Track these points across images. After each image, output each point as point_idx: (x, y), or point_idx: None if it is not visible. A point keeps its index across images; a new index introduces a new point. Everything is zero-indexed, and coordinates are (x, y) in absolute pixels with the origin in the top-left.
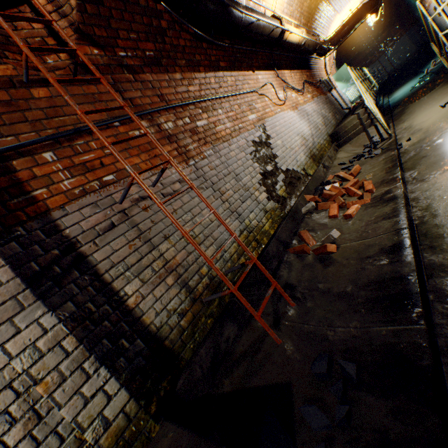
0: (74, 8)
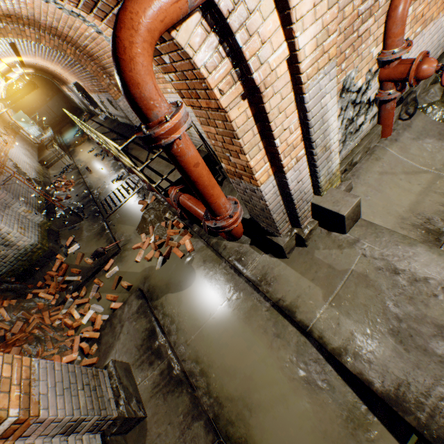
0: None
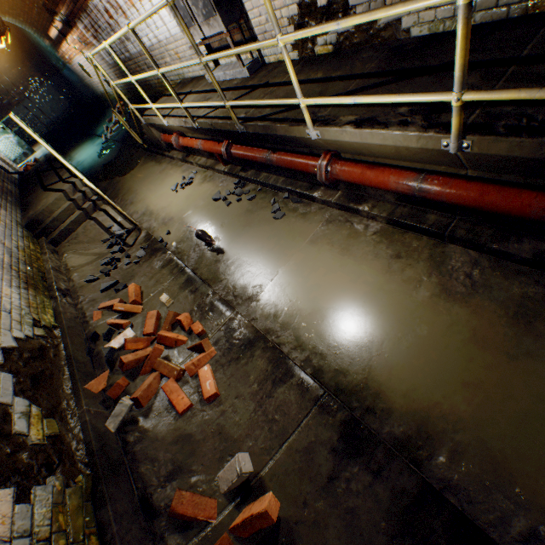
0: None
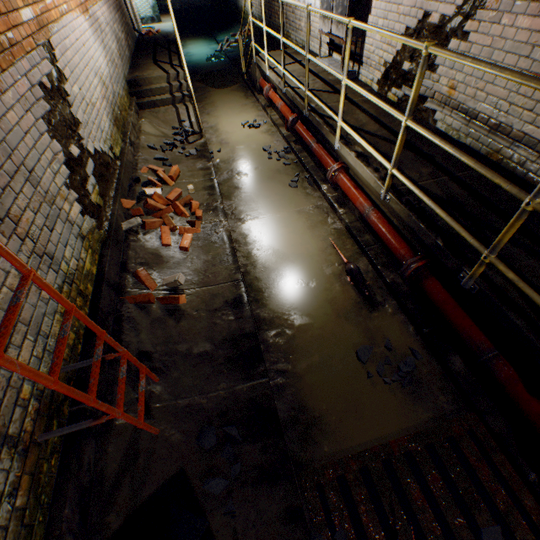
0: None
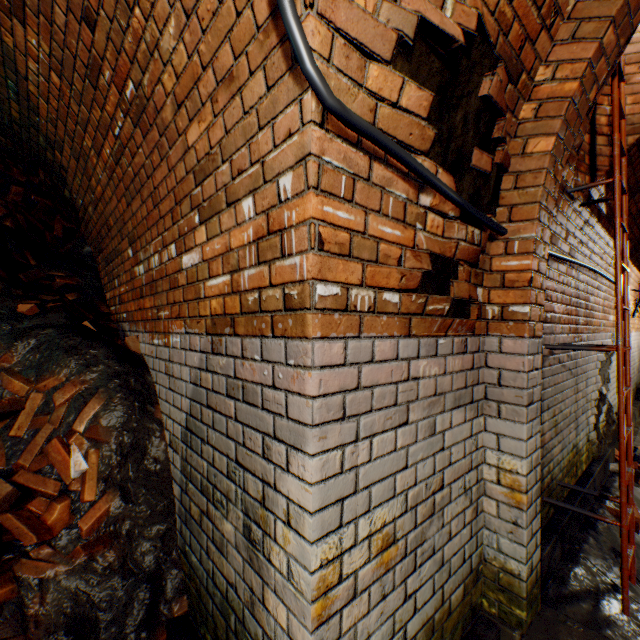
0: (626, 144)
